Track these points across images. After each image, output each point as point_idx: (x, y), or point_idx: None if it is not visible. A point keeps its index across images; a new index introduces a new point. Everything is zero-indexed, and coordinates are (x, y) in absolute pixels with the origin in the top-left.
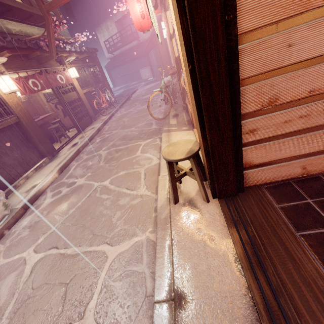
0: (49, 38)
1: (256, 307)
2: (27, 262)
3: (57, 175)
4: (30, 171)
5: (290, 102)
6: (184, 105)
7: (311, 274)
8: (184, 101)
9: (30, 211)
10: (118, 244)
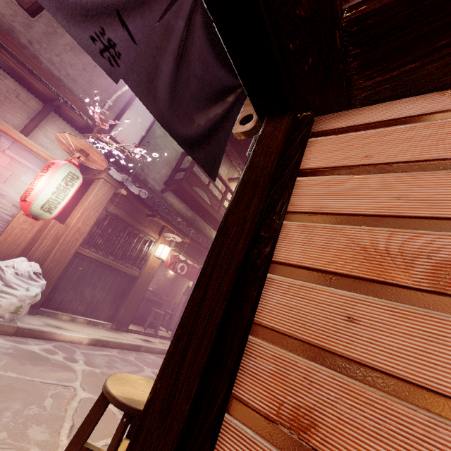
0: None
1: None
2: None
3: (86, 343)
4: (84, 318)
5: None
6: None
7: None
8: None
9: (12, 338)
10: None
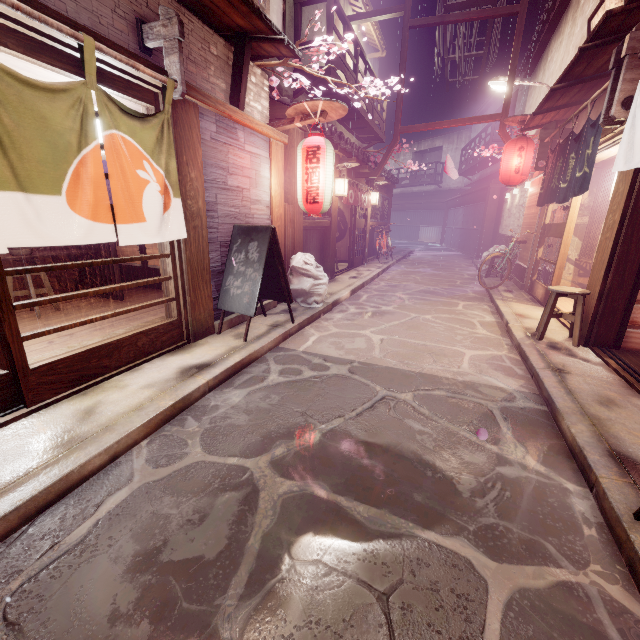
0: (385, 157)
1: (629, 380)
2: (370, 336)
3: (349, 296)
4: None
5: None
6: (523, 284)
7: None
8: (529, 277)
9: (337, 311)
10: (472, 350)
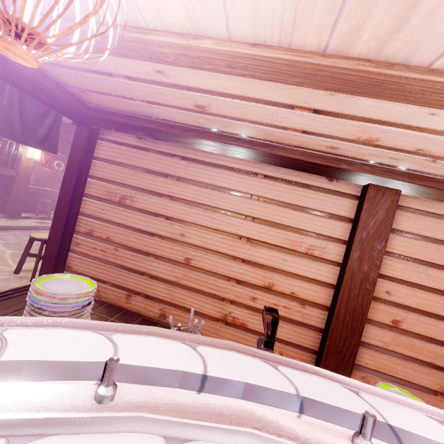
0: None
1: None
2: None
3: None
4: None
5: (99, 238)
6: None
7: (0, 312)
8: None
9: None
10: None
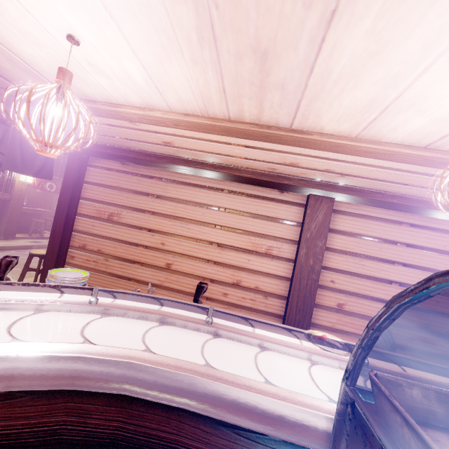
0: None
1: None
2: None
3: None
4: None
5: (91, 250)
6: None
7: None
8: None
9: None
10: None
